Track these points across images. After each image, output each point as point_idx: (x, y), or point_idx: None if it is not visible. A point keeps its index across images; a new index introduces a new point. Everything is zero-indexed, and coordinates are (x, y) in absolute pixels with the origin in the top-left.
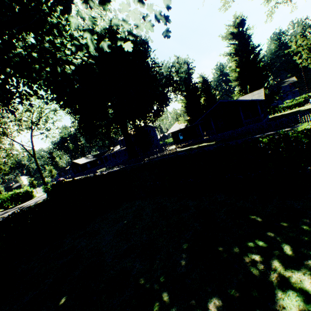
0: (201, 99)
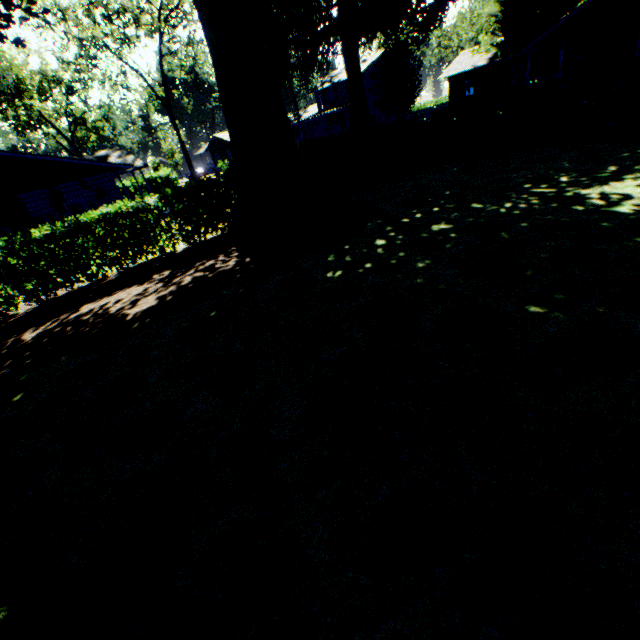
0: None
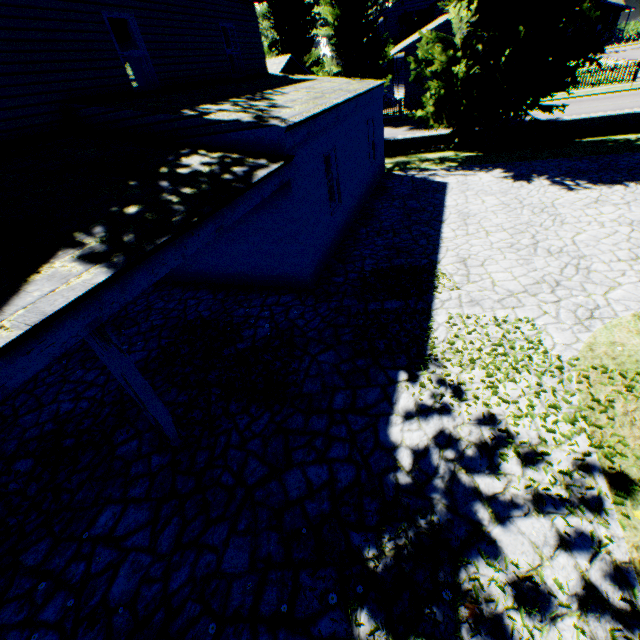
0: None
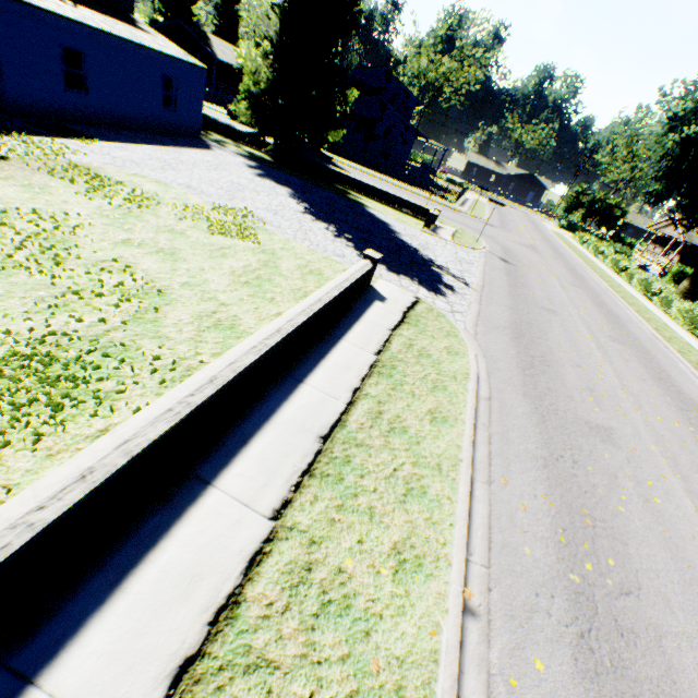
0: (200, 5)
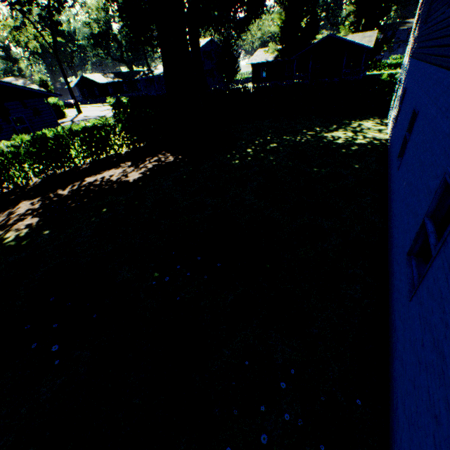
0: (303, 21)
